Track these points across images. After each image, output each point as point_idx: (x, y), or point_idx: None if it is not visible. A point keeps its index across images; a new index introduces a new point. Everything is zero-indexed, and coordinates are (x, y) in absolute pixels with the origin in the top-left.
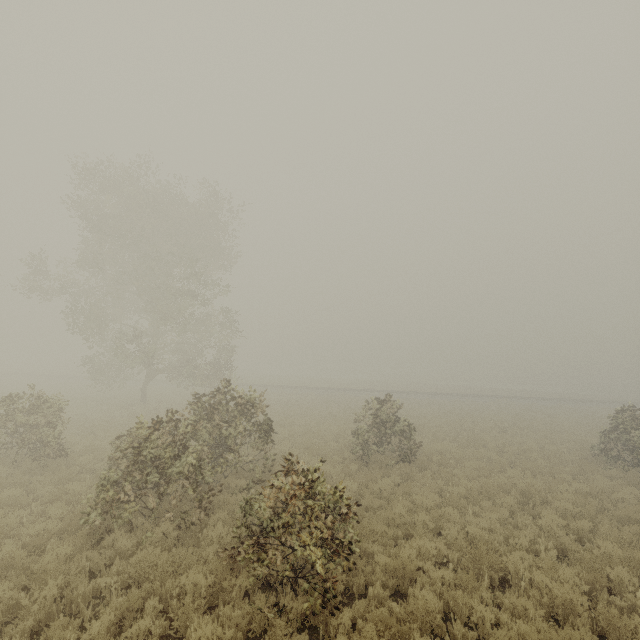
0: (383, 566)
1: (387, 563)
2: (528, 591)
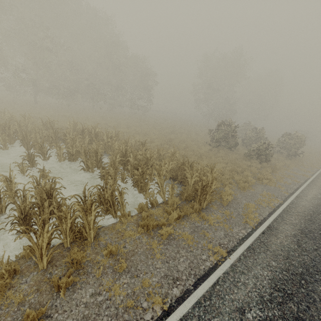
0: None
1: None
2: None
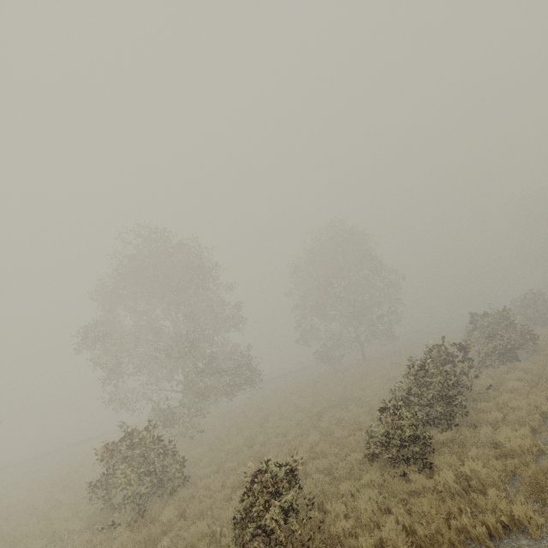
0: None
1: None
2: None
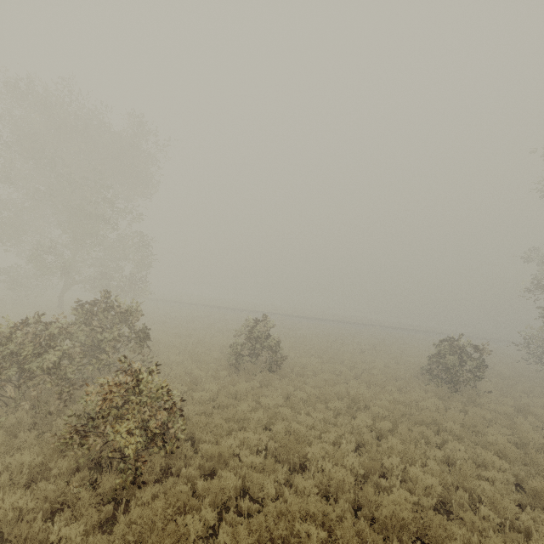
0: (205, 452)
1: (206, 450)
2: (316, 474)
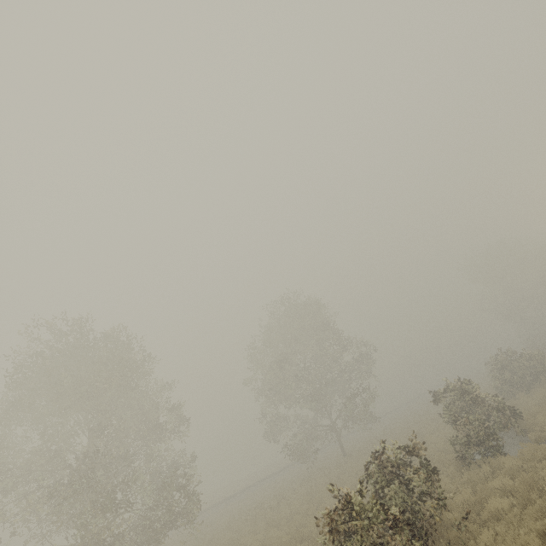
0: None
1: None
2: None
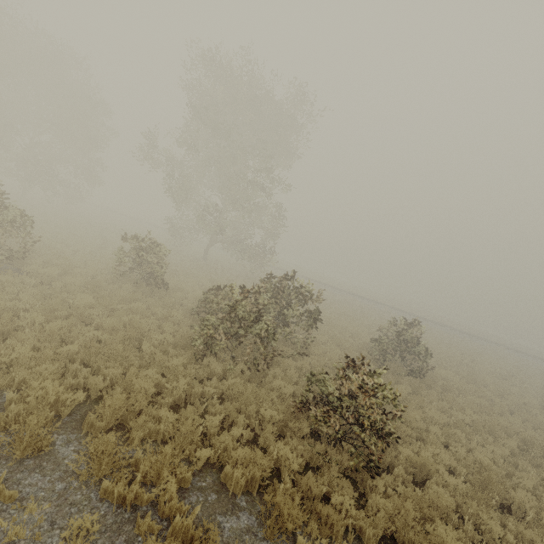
0: (405, 456)
1: (412, 457)
2: (531, 525)
